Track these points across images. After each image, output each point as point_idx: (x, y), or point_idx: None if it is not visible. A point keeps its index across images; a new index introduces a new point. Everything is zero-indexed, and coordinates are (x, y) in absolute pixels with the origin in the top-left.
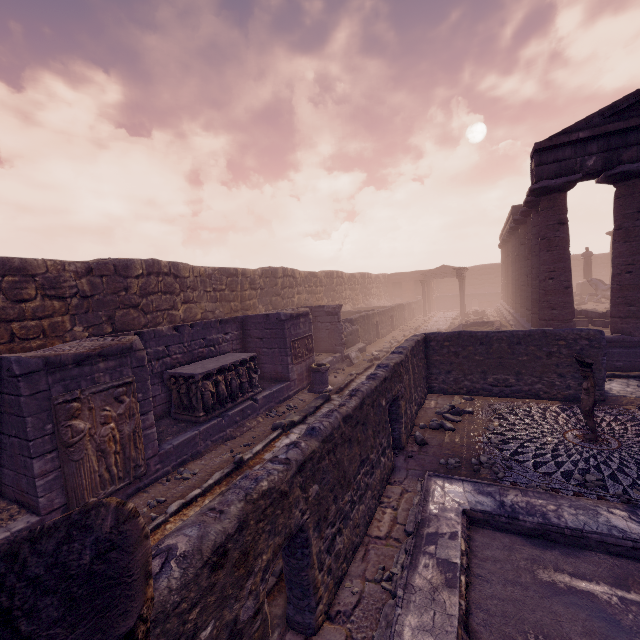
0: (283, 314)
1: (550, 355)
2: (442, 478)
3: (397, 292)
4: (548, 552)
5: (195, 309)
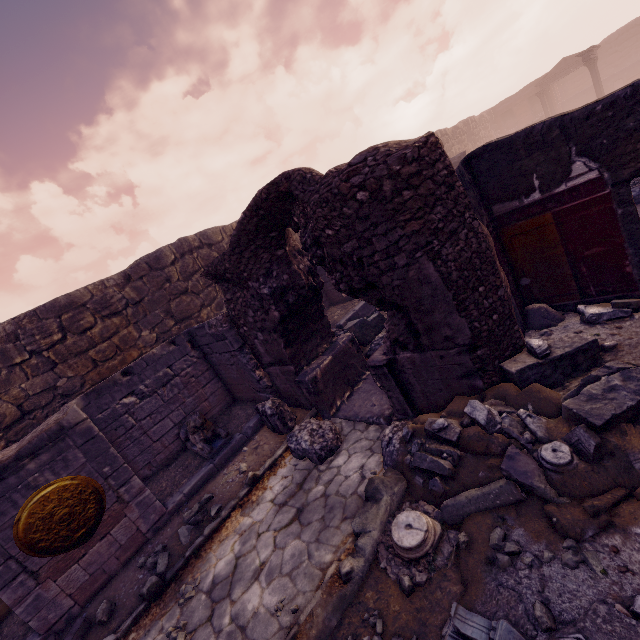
0: None
1: None
2: None
3: (509, 123)
4: None
5: None
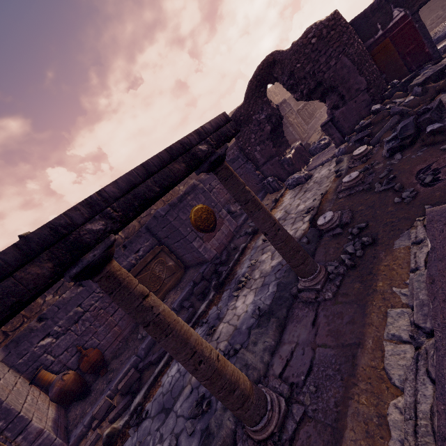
0: None
1: None
2: None
3: None
4: None
5: None
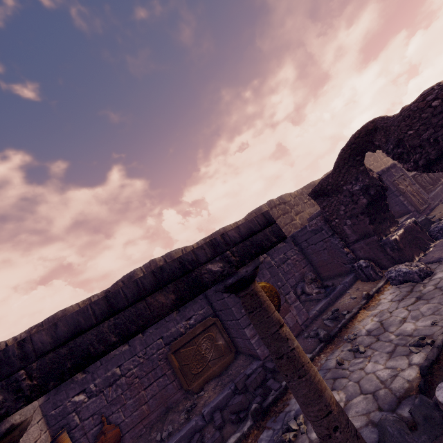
0: None
1: None
2: None
3: None
4: None
5: None
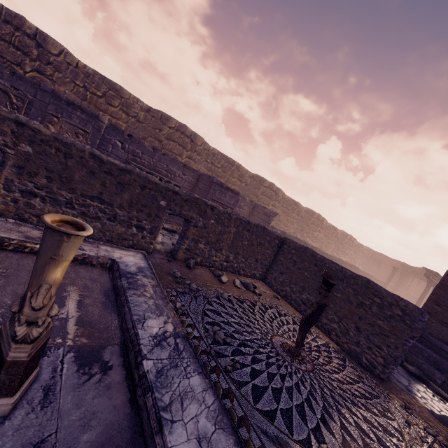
0: (216, 179)
1: (361, 305)
2: (144, 257)
3: (373, 268)
4: (101, 296)
5: (192, 165)
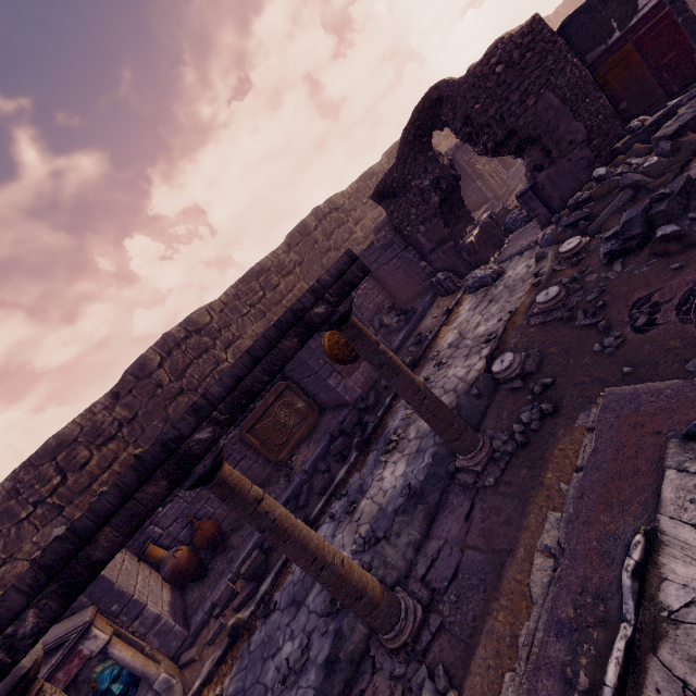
0: None
1: None
2: None
3: None
4: None
5: (442, 149)
